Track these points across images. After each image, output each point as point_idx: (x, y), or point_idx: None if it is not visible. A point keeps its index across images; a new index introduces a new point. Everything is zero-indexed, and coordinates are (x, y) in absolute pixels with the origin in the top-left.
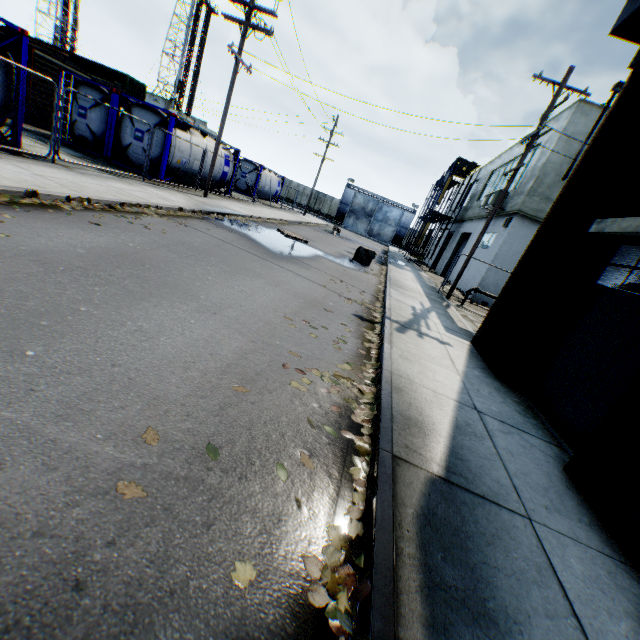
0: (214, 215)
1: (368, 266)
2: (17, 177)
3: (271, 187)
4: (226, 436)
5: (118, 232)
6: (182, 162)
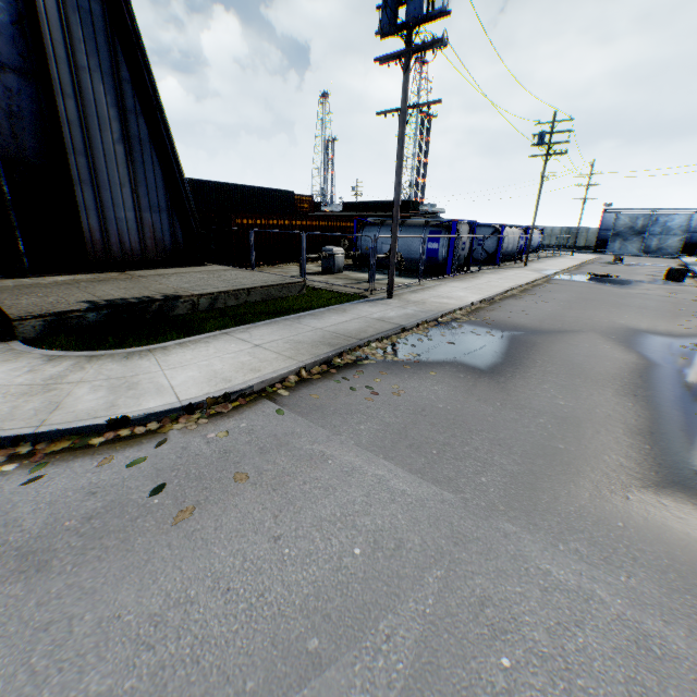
0: (551, 276)
1: (681, 282)
2: (504, 281)
3: (534, 241)
4: (696, 326)
5: (559, 292)
6: (504, 249)
